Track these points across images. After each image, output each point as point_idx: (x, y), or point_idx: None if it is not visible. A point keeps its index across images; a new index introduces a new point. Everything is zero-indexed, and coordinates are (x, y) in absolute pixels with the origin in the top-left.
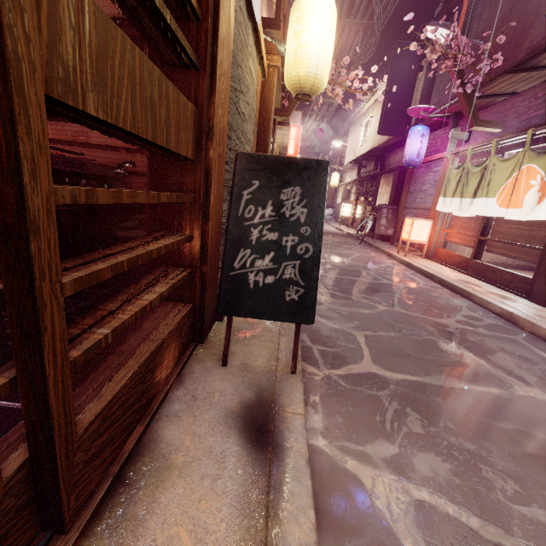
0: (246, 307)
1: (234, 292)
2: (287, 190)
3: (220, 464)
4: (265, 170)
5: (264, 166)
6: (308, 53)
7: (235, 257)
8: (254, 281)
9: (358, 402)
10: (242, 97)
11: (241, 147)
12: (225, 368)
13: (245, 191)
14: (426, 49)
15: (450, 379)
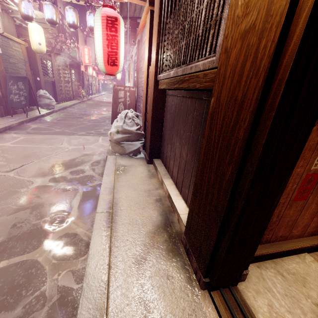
0: (14, 105)
1: (11, 103)
2: (19, 83)
3: (5, 121)
4: (13, 78)
5: (13, 78)
6: (35, 42)
7: (10, 96)
8: (15, 101)
9: (43, 123)
10: (12, 59)
11: (17, 71)
12: (12, 117)
13: (10, 83)
14: (90, 34)
15: (71, 122)
